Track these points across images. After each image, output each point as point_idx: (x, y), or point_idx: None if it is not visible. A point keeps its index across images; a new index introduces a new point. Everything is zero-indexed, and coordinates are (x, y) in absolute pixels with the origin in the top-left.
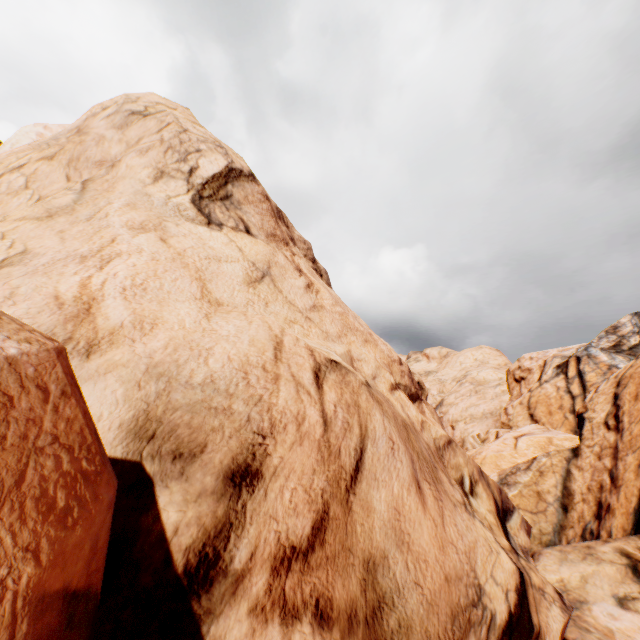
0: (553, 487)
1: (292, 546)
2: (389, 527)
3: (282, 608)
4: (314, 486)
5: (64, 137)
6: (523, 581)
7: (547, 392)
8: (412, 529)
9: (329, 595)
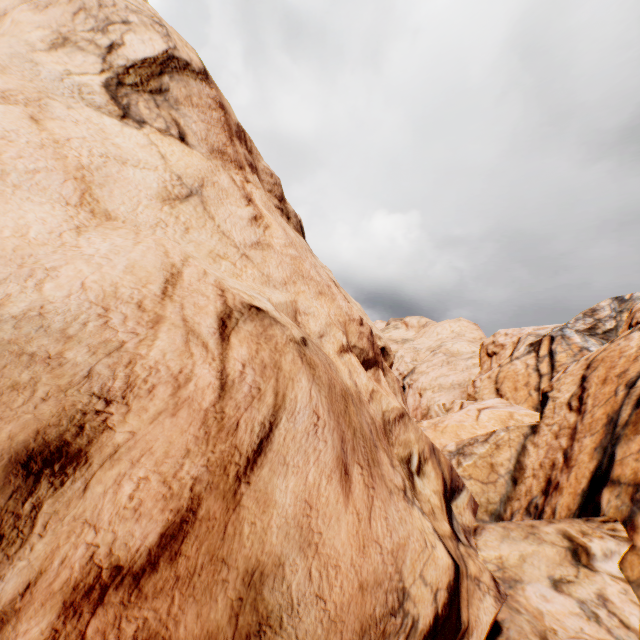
0: (507, 460)
1: (116, 566)
2: (293, 525)
3: None
4: (182, 474)
5: None
6: (458, 576)
7: (516, 369)
8: (326, 526)
9: (166, 635)
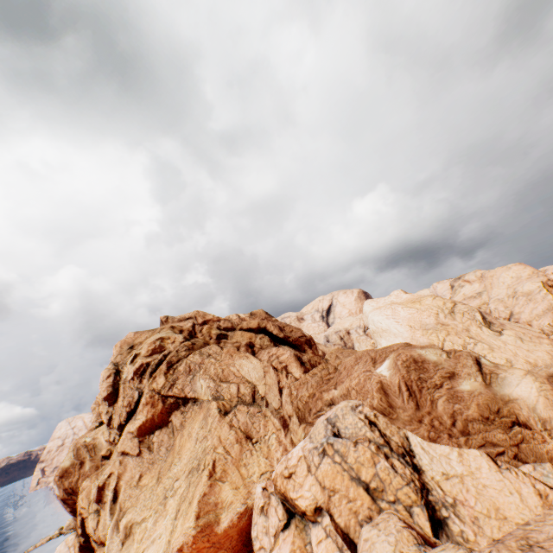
0: None
1: None
2: None
3: None
4: None
5: (438, 327)
6: None
7: None
8: None
9: None
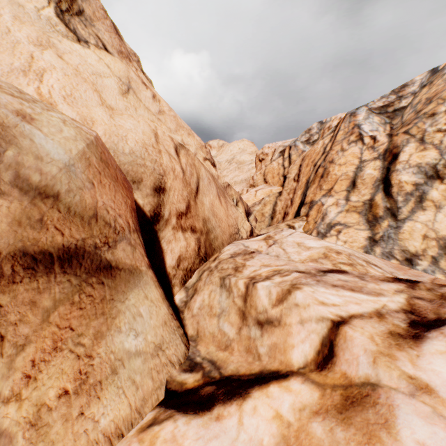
0: (269, 210)
1: (181, 212)
2: (210, 210)
3: (181, 228)
4: (184, 195)
5: None
6: (252, 230)
7: (274, 166)
8: (217, 211)
9: (195, 225)
